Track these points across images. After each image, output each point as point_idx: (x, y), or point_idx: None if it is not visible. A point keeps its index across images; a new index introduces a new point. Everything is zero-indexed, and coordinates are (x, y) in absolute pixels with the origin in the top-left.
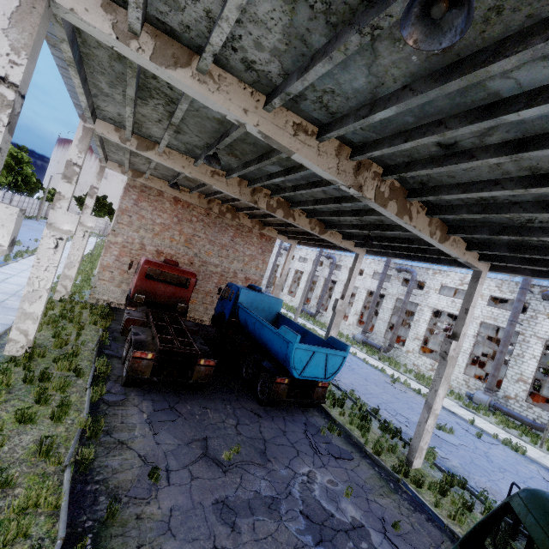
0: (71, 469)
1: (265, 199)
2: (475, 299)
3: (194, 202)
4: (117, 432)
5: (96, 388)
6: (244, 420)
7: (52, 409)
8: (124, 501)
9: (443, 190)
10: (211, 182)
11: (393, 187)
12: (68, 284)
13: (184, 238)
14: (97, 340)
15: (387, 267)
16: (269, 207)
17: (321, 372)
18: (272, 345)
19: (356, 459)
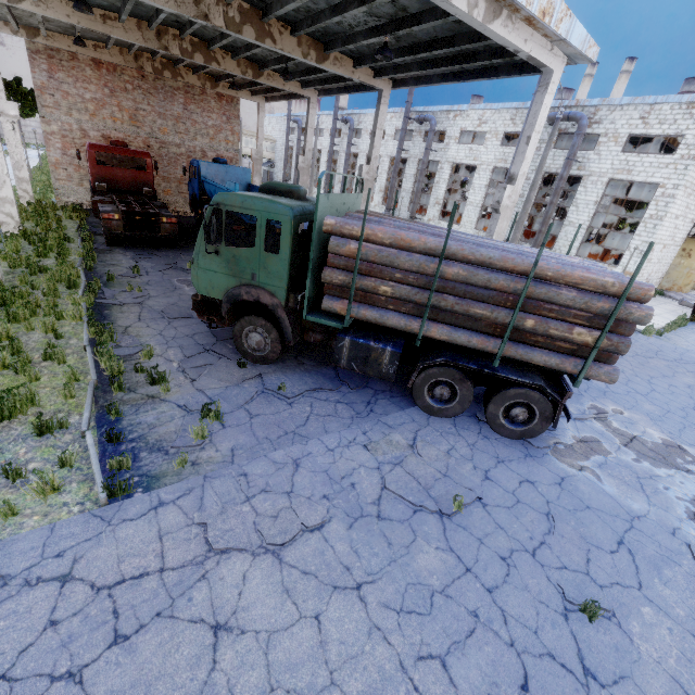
0: (83, 271)
1: (176, 42)
2: (381, 121)
3: (118, 62)
4: (109, 262)
5: (85, 244)
6: None
7: (57, 250)
8: (119, 278)
9: (274, 7)
10: (106, 30)
11: (242, 10)
12: (27, 188)
13: (127, 114)
14: (77, 226)
15: (406, 119)
16: (184, 52)
17: None
18: None
19: None
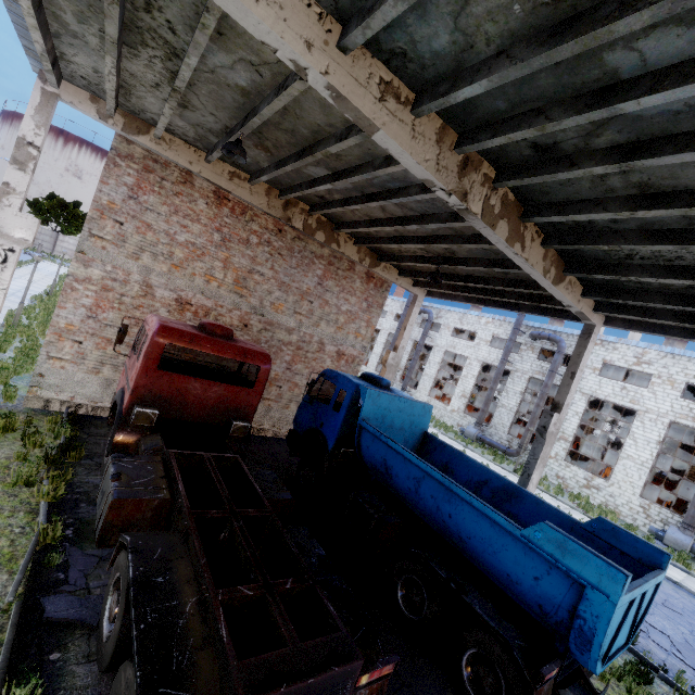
0: None
1: (482, 190)
2: None
3: (257, 204)
4: None
5: None
6: None
7: None
8: None
9: None
10: (377, 116)
11: None
12: None
13: (233, 275)
14: (24, 558)
15: (517, 331)
16: (487, 211)
17: (624, 633)
18: (491, 555)
19: None
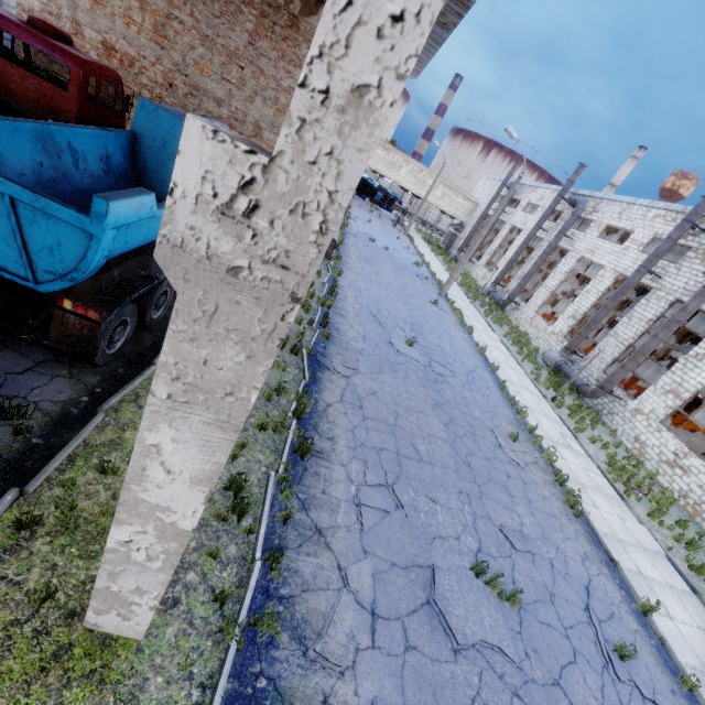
0: None
1: None
2: None
3: None
4: None
5: None
6: None
7: None
8: None
9: None
10: None
11: None
12: None
13: (152, 20)
14: None
15: (686, 224)
16: None
17: (8, 254)
18: None
19: None
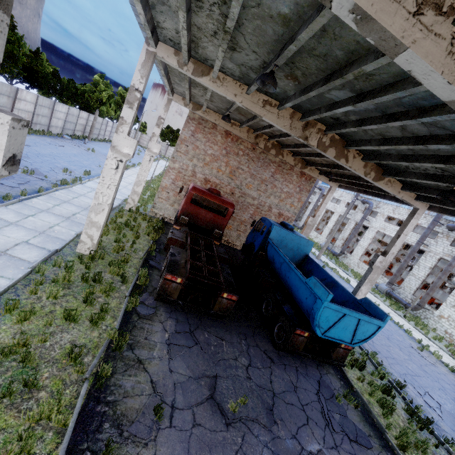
0: (90, 381)
1: (317, 135)
2: None
3: (242, 136)
4: (139, 349)
5: (132, 298)
6: (255, 362)
7: (91, 314)
8: (125, 435)
9: None
10: (261, 113)
11: None
12: (135, 198)
13: (229, 169)
14: (146, 250)
15: (435, 222)
16: (320, 144)
17: (347, 336)
18: (297, 291)
19: (375, 448)
